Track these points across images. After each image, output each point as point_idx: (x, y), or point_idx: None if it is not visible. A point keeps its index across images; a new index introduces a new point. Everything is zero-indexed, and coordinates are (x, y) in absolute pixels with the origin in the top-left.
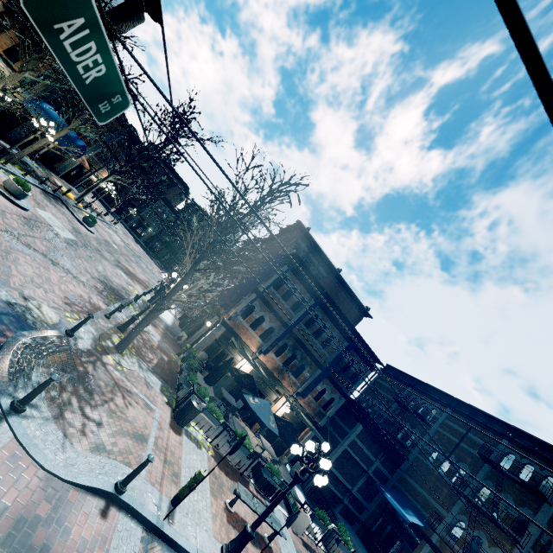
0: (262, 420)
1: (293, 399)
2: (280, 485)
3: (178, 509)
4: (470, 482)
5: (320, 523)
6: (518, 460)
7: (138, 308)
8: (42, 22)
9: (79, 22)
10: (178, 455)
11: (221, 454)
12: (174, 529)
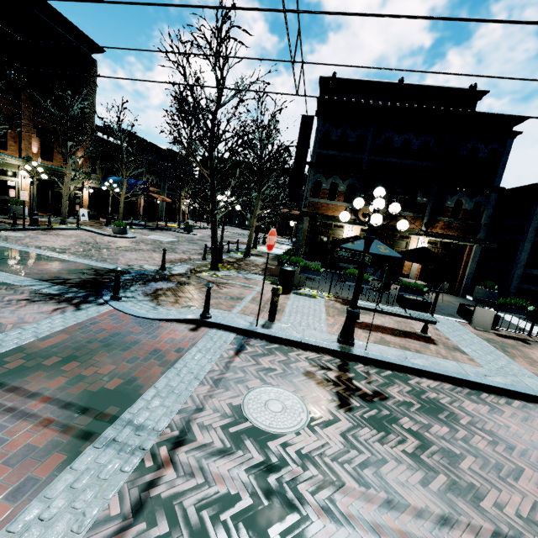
0: None
1: (423, 233)
2: (352, 256)
3: (278, 323)
4: None
5: (512, 310)
6: None
7: (241, 252)
8: None
9: None
10: (282, 303)
11: (345, 298)
12: (271, 331)
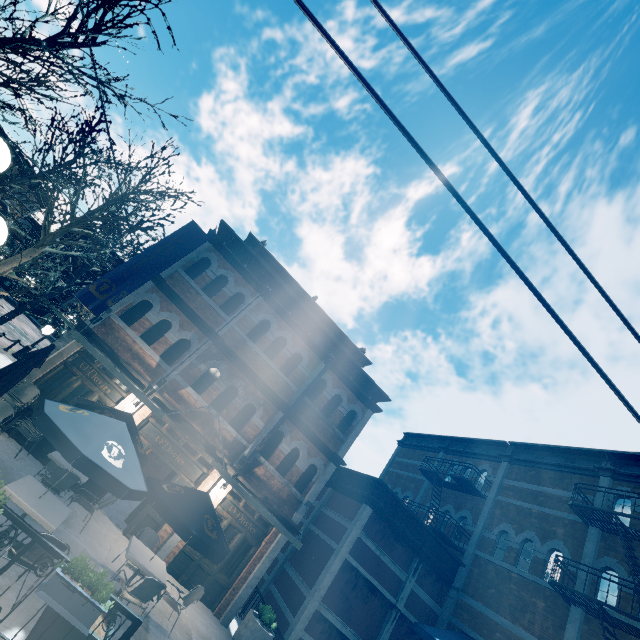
0: (69, 438)
1: (233, 471)
2: None
3: None
4: (579, 562)
5: None
6: (639, 503)
7: None
8: None
9: None
10: None
11: None
12: None
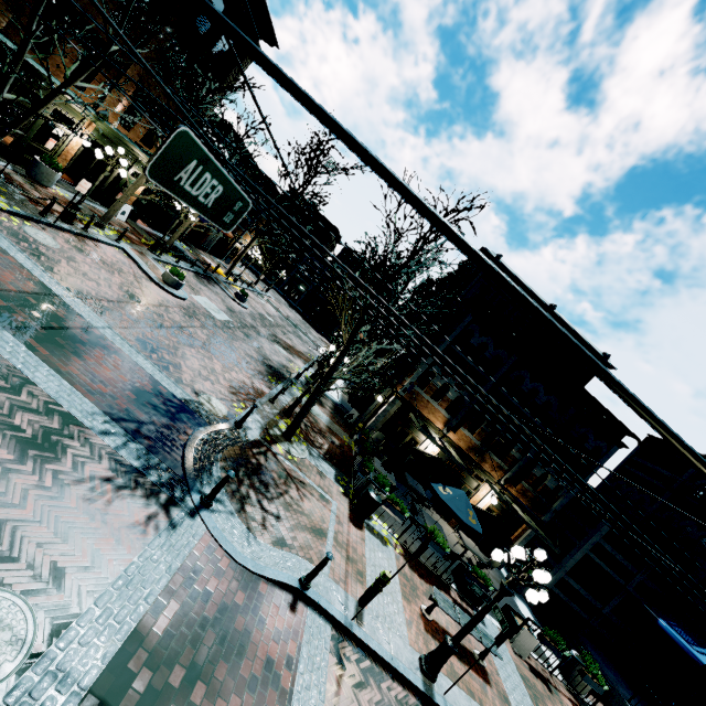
0: (457, 514)
1: (500, 487)
2: (482, 596)
3: (366, 610)
4: None
5: (552, 646)
6: None
7: (301, 386)
8: (165, 181)
9: (192, 165)
10: (361, 552)
11: (411, 552)
12: (364, 631)
